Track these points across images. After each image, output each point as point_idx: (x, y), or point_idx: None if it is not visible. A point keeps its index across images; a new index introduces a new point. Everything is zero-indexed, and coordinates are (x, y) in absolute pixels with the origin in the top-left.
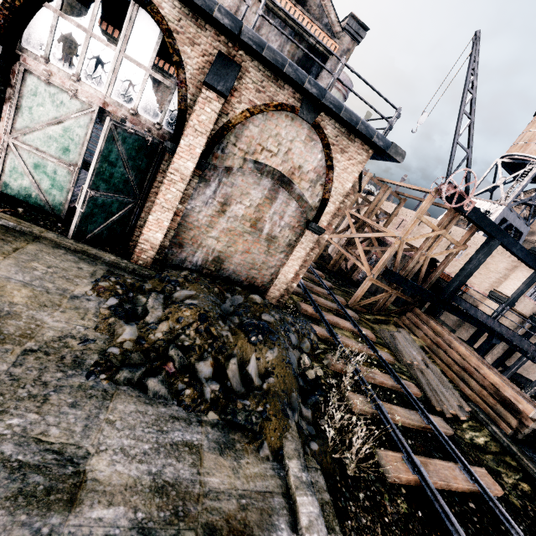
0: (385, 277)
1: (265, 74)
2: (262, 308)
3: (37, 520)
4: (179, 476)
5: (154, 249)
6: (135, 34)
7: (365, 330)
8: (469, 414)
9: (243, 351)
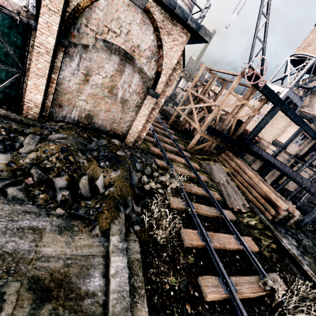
0: (208, 131)
1: None
2: (118, 147)
3: None
4: (18, 248)
5: (37, 107)
6: None
7: (193, 163)
8: (248, 209)
9: (94, 172)
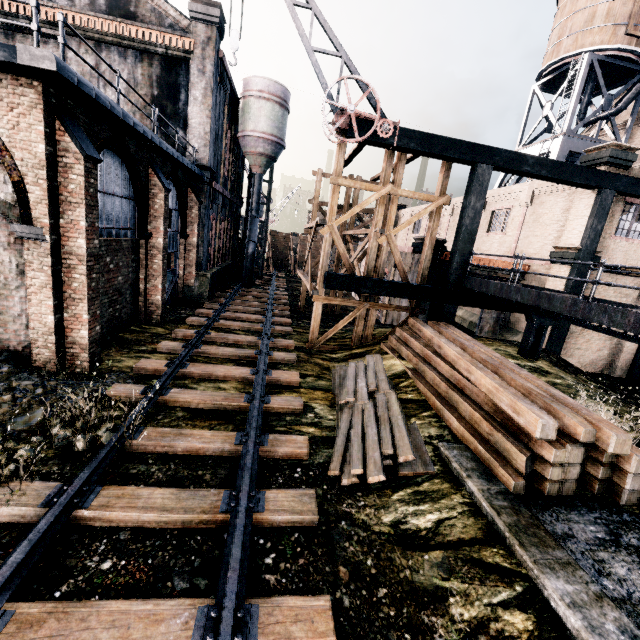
0: (324, 286)
1: None
2: None
3: None
4: None
5: None
6: None
7: (284, 373)
8: (423, 469)
9: None
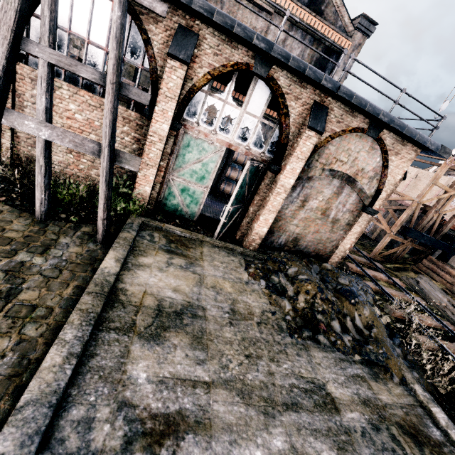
0: (405, 234)
1: (344, 110)
2: (335, 273)
3: (331, 418)
4: (367, 395)
5: (260, 238)
6: (253, 97)
7: (395, 279)
8: None
9: (348, 310)
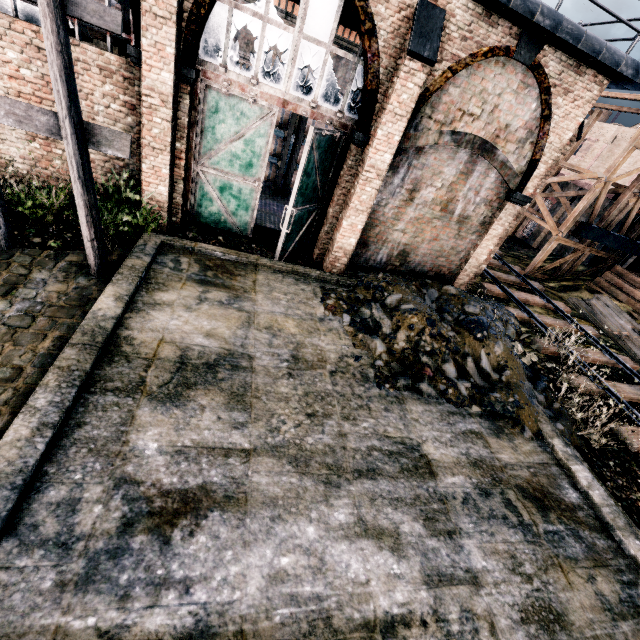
0: (580, 234)
1: (474, 13)
2: (461, 299)
3: (422, 484)
4: (481, 455)
5: (347, 255)
6: (313, 4)
7: (557, 303)
8: None
9: (472, 348)
